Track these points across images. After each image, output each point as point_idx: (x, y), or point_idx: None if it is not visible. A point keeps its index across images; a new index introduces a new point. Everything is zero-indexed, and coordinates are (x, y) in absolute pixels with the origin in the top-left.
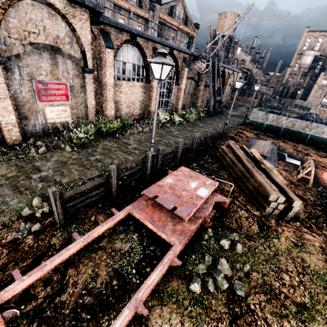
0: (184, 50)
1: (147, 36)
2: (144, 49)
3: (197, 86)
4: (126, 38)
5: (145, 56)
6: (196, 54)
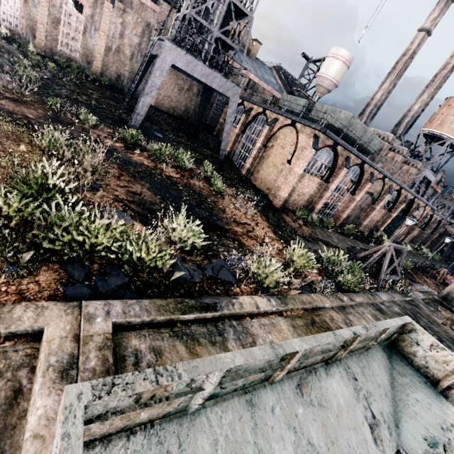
0: (448, 221)
1: (440, 215)
2: (432, 218)
3: (439, 237)
4: (431, 214)
5: (431, 220)
6: (453, 223)
